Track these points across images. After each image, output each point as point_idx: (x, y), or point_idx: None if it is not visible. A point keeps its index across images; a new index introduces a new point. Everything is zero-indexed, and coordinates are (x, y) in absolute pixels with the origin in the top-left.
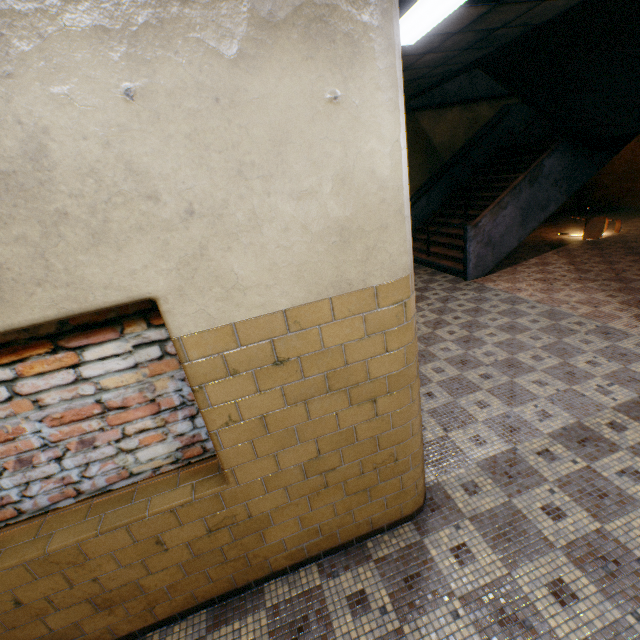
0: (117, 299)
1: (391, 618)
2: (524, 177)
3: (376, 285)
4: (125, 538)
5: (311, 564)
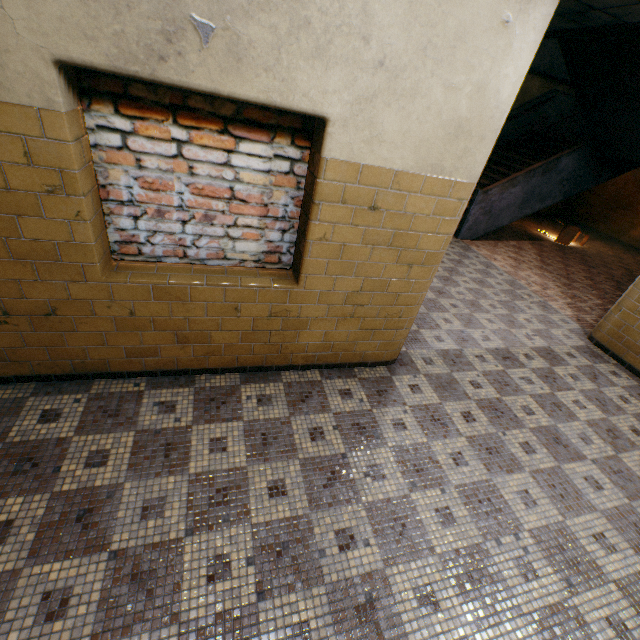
0: (306, 108)
1: (366, 405)
2: (542, 165)
3: (456, 180)
4: (219, 296)
5: (315, 370)
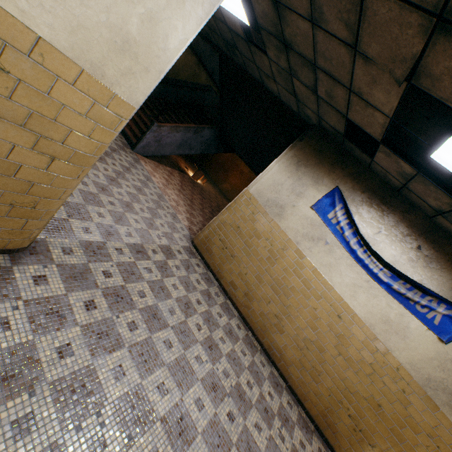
0: None
1: None
2: (195, 127)
3: (117, 94)
4: None
5: None
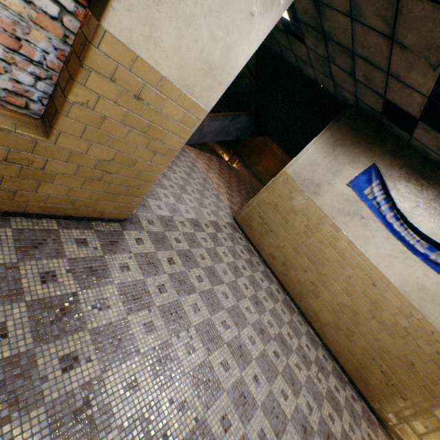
0: None
1: (100, 252)
2: (232, 115)
3: (199, 104)
4: None
5: (52, 219)
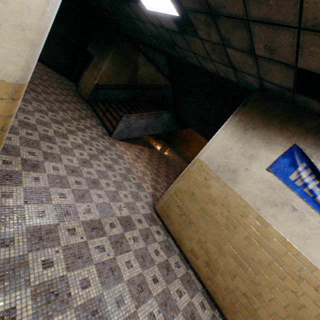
0: None
1: None
2: (155, 113)
3: None
4: None
5: None
